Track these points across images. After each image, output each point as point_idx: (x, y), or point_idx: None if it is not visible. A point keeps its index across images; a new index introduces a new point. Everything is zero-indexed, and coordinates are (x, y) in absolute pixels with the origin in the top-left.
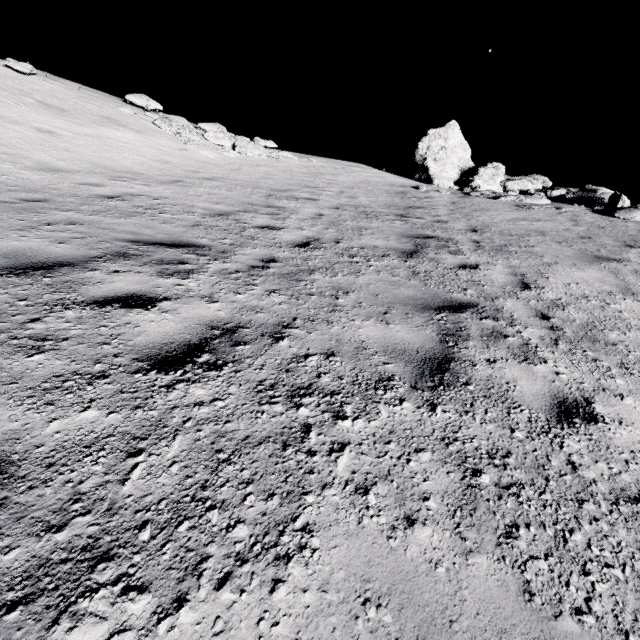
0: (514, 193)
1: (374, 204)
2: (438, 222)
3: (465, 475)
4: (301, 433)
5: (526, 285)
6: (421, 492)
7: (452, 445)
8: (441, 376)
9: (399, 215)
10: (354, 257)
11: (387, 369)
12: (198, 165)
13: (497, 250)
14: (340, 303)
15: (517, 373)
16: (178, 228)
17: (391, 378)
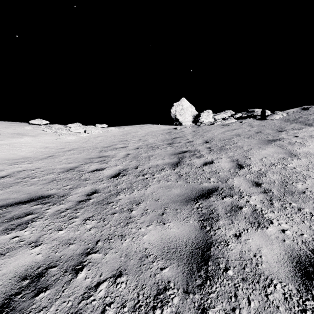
0: (219, 120)
1: (156, 141)
2: (188, 142)
3: None
4: None
5: (240, 166)
6: None
7: None
8: (206, 267)
9: (169, 144)
10: (145, 175)
11: (163, 275)
12: (65, 144)
13: (220, 149)
14: (133, 215)
15: (258, 241)
16: (38, 186)
17: (167, 287)
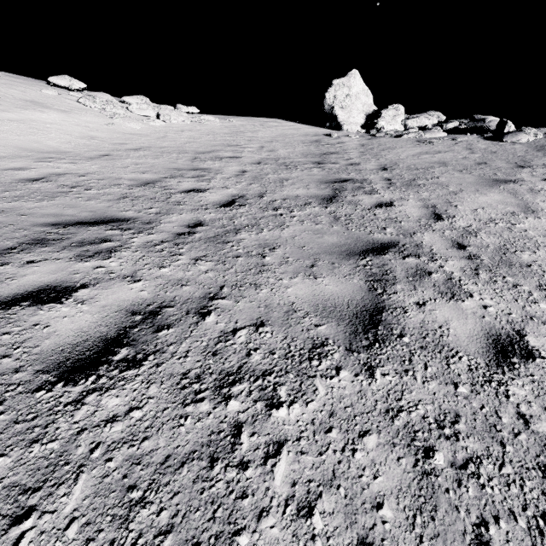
0: (414, 130)
1: (292, 155)
2: (351, 165)
3: (417, 459)
4: (231, 438)
5: (438, 216)
6: (373, 496)
7: (397, 418)
8: (375, 331)
9: (316, 162)
10: (278, 210)
11: (319, 332)
12: (125, 137)
13: (407, 185)
14: (267, 262)
15: (447, 314)
16: (103, 203)
17: (325, 343)
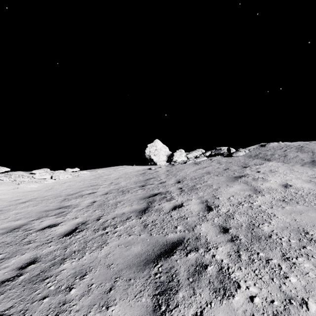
0: (192, 158)
1: (128, 184)
2: (161, 183)
3: None
4: None
5: (209, 207)
6: None
7: None
8: None
9: (141, 186)
10: (106, 228)
11: None
12: (23, 194)
13: (191, 189)
14: (70, 296)
15: None
16: None
17: None
